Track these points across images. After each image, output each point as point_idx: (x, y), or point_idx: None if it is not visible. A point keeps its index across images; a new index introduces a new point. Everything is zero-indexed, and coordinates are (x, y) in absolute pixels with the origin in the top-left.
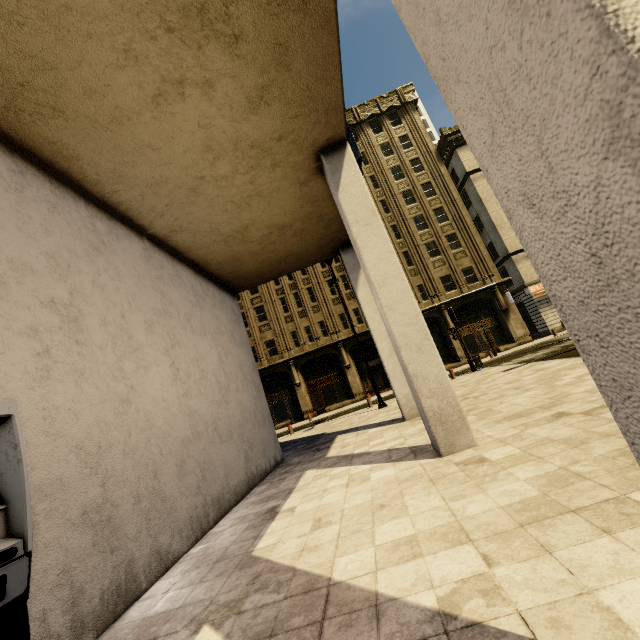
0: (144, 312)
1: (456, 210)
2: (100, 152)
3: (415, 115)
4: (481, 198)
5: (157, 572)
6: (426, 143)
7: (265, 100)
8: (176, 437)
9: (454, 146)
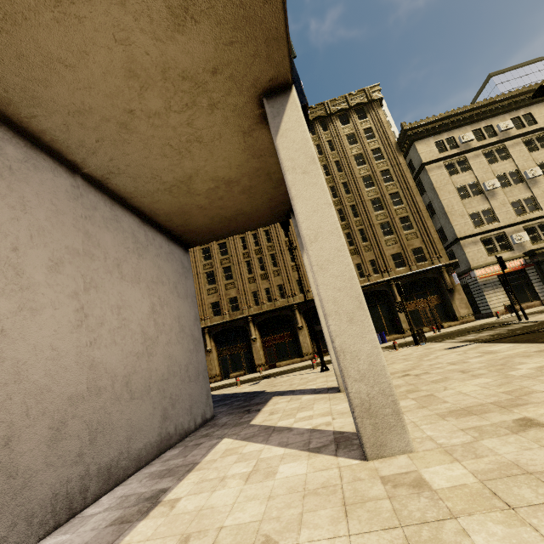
0: (52, 249)
1: (410, 196)
2: (1, 61)
3: (379, 111)
4: (434, 186)
5: None
6: (387, 135)
7: (191, 14)
8: (60, 393)
9: (413, 139)
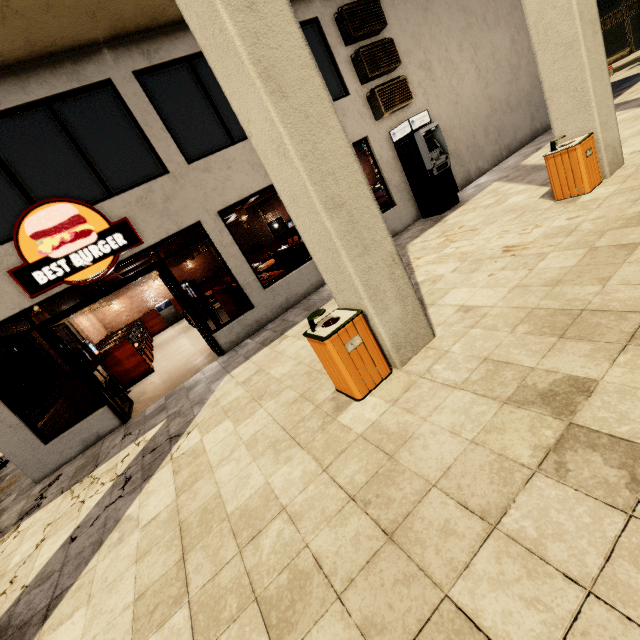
0: (456, 38)
1: None
2: None
3: None
4: None
5: (478, 175)
6: None
7: None
8: (482, 116)
9: None
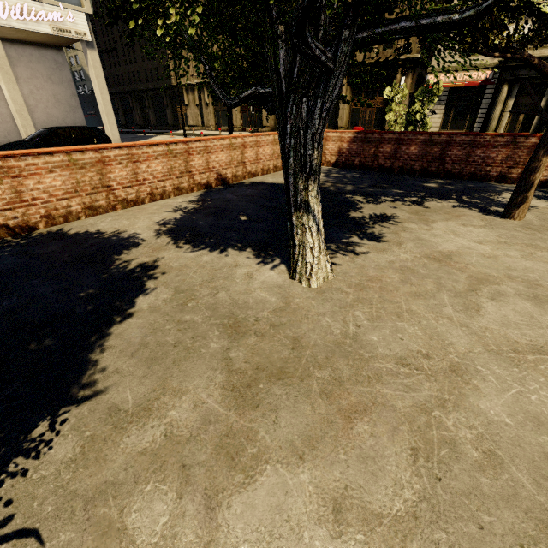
0: None
1: None
2: None
3: None
4: None
5: None
6: None
7: None
8: None
9: None
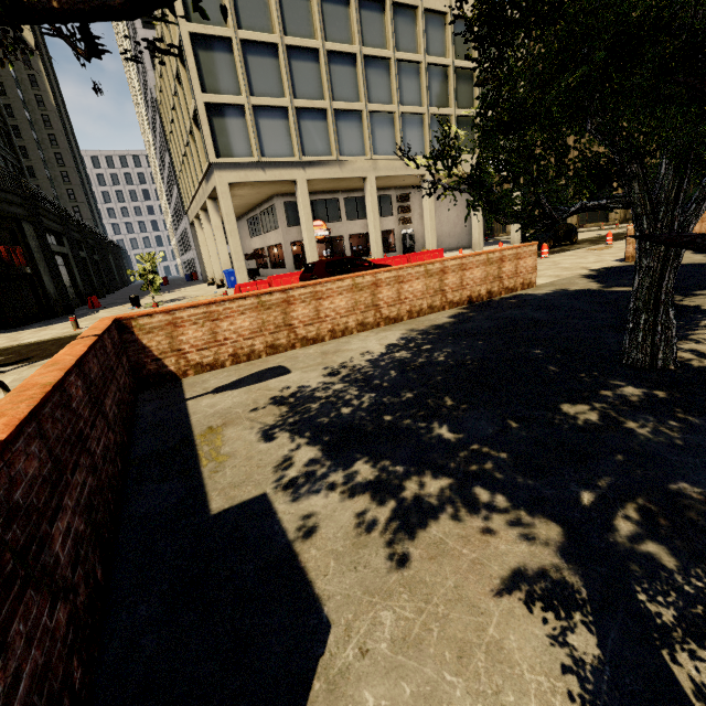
0: (434, 209)
1: None
2: None
3: None
4: None
5: None
6: None
7: None
8: (437, 235)
9: None
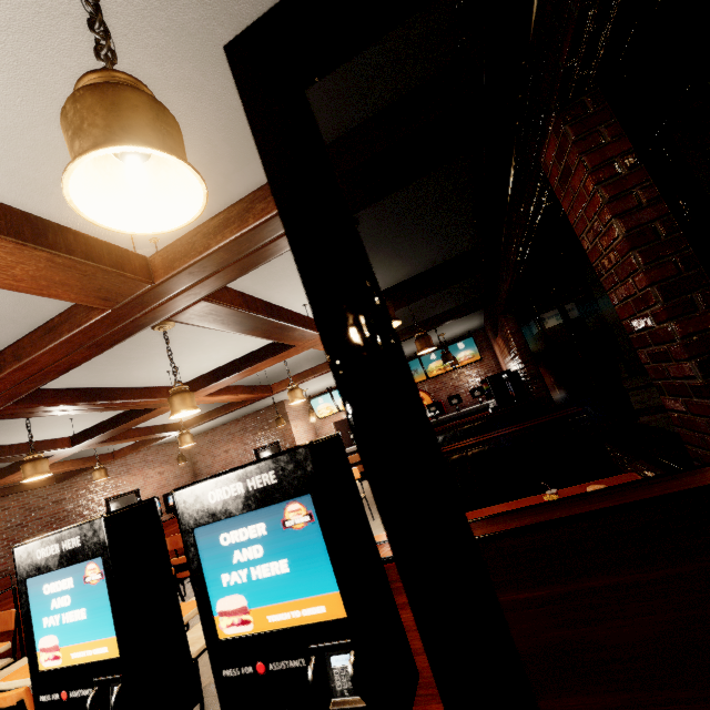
0: None
1: None
2: None
3: None
4: None
5: None
6: None
7: None
8: None
9: None
